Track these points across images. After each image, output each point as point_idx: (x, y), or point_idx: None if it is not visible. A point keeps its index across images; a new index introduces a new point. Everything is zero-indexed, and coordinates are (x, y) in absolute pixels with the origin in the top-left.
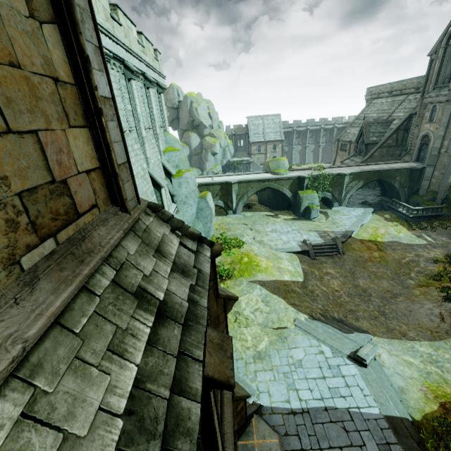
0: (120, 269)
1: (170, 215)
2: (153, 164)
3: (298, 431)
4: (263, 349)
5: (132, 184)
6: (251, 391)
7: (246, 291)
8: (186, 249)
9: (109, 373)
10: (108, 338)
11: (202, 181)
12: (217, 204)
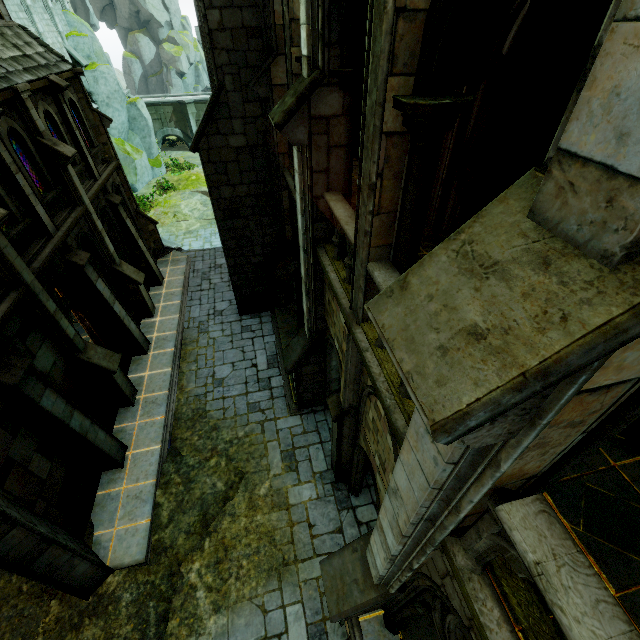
0: (3, 34)
1: (37, 37)
2: (51, 45)
3: (204, 255)
4: (194, 229)
5: (4, 7)
6: (177, 245)
7: (187, 197)
8: (50, 56)
9: (3, 48)
10: (1, 43)
11: (148, 100)
12: (173, 134)
